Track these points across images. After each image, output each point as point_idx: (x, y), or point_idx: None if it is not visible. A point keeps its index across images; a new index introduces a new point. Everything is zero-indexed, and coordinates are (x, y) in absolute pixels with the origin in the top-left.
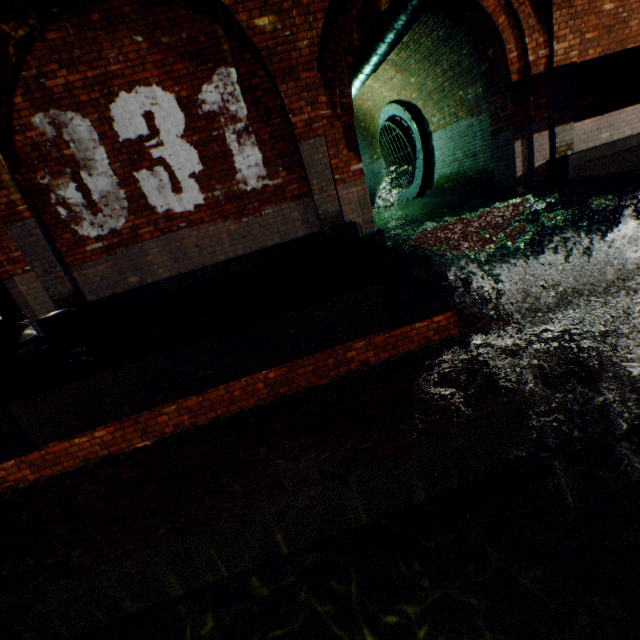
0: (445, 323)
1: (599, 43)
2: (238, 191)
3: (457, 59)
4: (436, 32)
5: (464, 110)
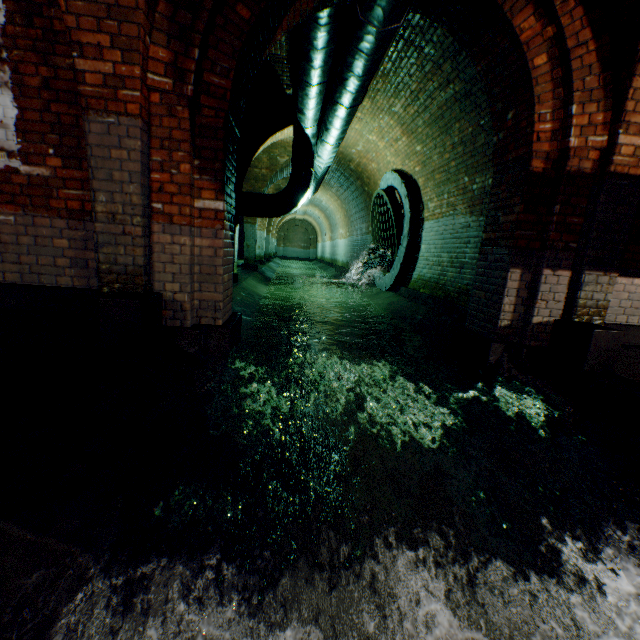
0: None
1: None
2: None
3: (472, 131)
4: (452, 84)
5: (465, 202)
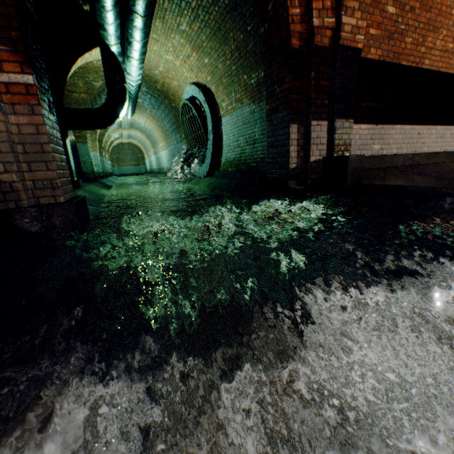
0: None
1: (380, 45)
2: None
3: (243, 37)
4: None
5: (248, 95)
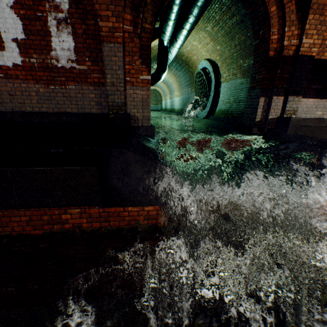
0: (155, 213)
1: None
2: (51, 64)
3: (244, 38)
4: (235, 16)
5: (240, 72)
